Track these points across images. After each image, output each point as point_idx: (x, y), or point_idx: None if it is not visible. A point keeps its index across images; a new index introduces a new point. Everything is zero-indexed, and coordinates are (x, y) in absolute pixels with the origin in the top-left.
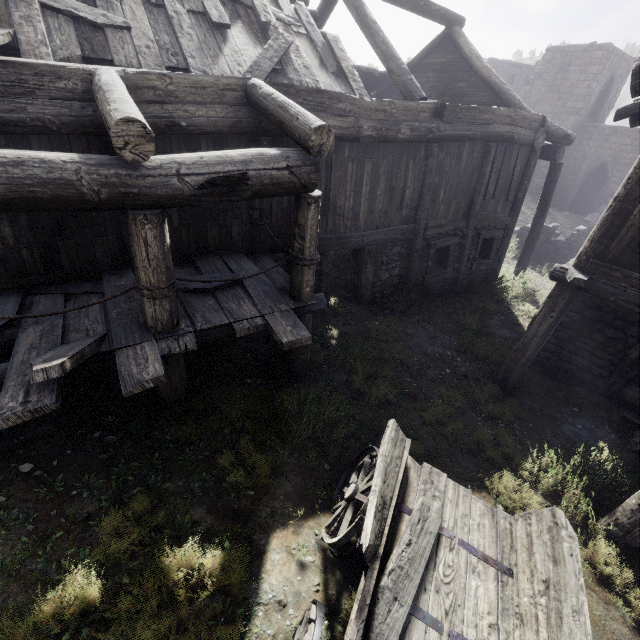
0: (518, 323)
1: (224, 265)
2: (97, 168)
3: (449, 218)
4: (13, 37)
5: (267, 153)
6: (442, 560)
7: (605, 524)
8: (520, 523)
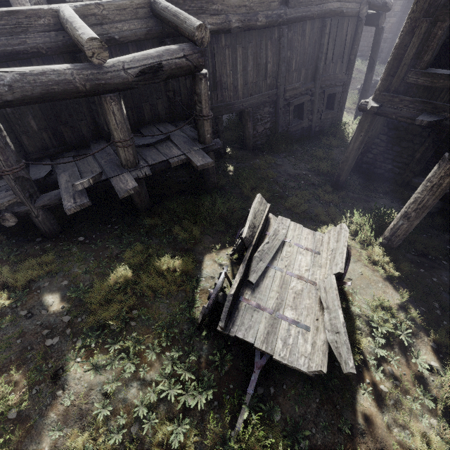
0: None
1: (157, 130)
2: (81, 71)
3: (301, 82)
4: None
5: (171, 48)
6: (285, 250)
7: (380, 240)
8: (326, 235)
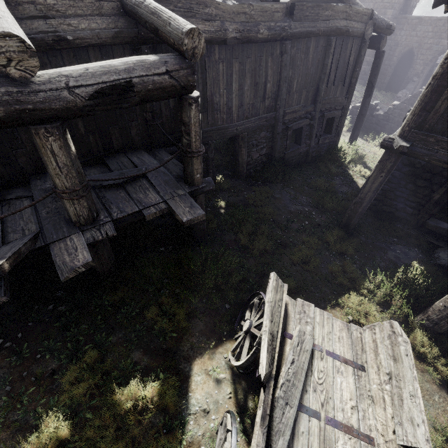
0: (353, 181)
1: (129, 162)
2: None
3: (301, 104)
4: None
5: (147, 60)
6: (316, 368)
7: (420, 319)
8: (367, 332)
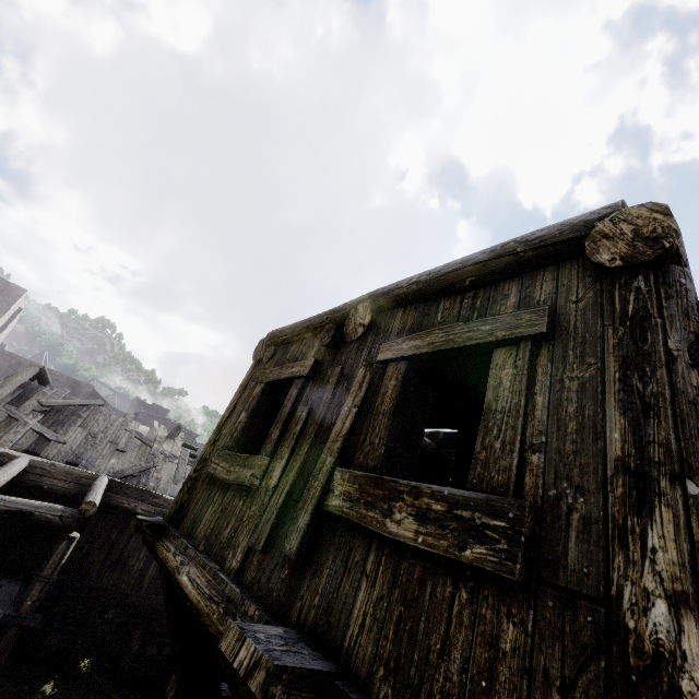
0: None
1: None
2: None
3: None
4: (1, 437)
5: (55, 506)
6: None
7: None
8: None
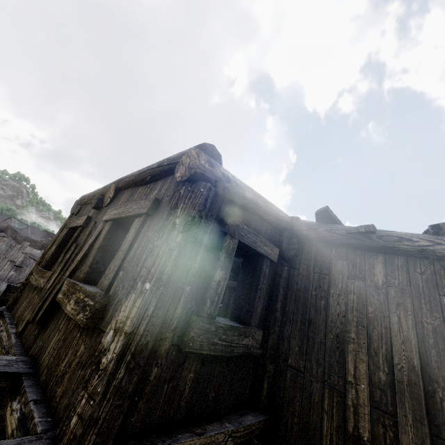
0: None
1: None
2: None
3: None
4: None
5: None
6: None
7: None
8: None
